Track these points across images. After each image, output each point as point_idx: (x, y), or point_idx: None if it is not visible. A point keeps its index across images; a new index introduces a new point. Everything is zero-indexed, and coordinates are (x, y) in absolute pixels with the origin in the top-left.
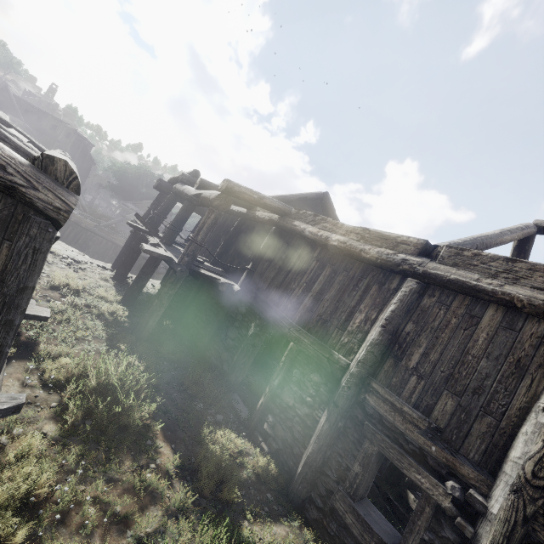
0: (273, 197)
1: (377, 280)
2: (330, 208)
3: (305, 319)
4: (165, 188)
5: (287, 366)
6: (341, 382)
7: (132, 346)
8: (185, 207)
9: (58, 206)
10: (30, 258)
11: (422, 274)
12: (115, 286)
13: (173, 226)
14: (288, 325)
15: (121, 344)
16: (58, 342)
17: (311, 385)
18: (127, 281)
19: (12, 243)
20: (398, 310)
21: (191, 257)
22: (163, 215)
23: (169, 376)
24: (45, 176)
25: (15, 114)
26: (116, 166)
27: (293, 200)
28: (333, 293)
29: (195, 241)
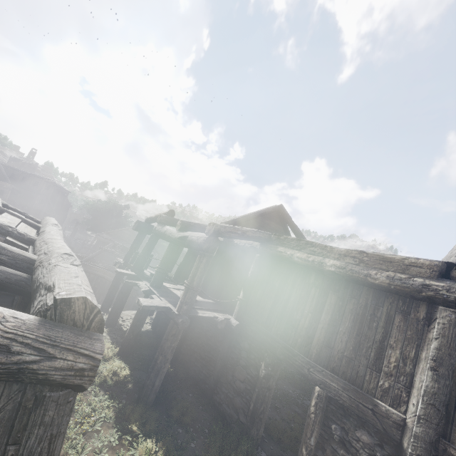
0: (238, 218)
1: (398, 309)
2: (287, 218)
3: (324, 356)
4: (143, 228)
5: (321, 419)
6: (403, 445)
7: (142, 420)
8: (170, 249)
9: (80, 367)
10: (45, 454)
11: (455, 301)
12: (108, 334)
13: (162, 269)
14: (305, 364)
15: (132, 424)
16: (65, 453)
17: (361, 447)
18: (118, 323)
19: (19, 446)
20: (444, 348)
21: (189, 304)
22: (147, 255)
23: (190, 453)
24: (61, 329)
25: (4, 179)
26: (89, 204)
27: (255, 217)
28: (348, 325)
29: (191, 288)
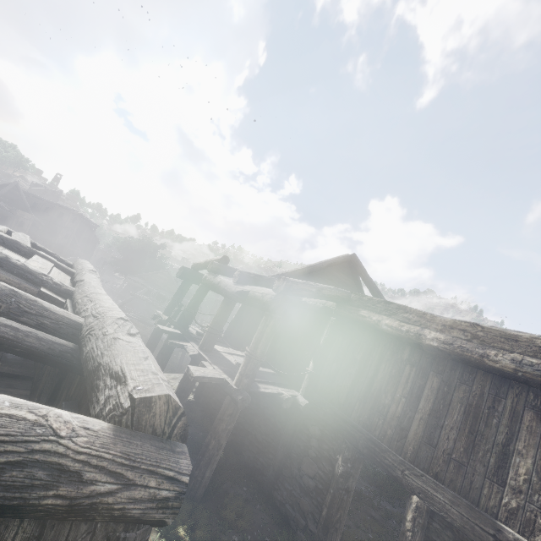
0: (303, 269)
1: (528, 403)
2: (361, 270)
3: (423, 456)
4: (189, 275)
5: (420, 539)
6: None
7: (190, 522)
8: (225, 305)
9: (164, 495)
10: None
11: None
12: None
13: (214, 329)
14: (398, 464)
15: (178, 528)
16: None
17: None
18: None
19: None
20: None
21: (251, 378)
22: (193, 309)
23: None
24: (139, 441)
25: (25, 208)
26: (119, 241)
27: (323, 267)
28: (457, 418)
29: (254, 358)
